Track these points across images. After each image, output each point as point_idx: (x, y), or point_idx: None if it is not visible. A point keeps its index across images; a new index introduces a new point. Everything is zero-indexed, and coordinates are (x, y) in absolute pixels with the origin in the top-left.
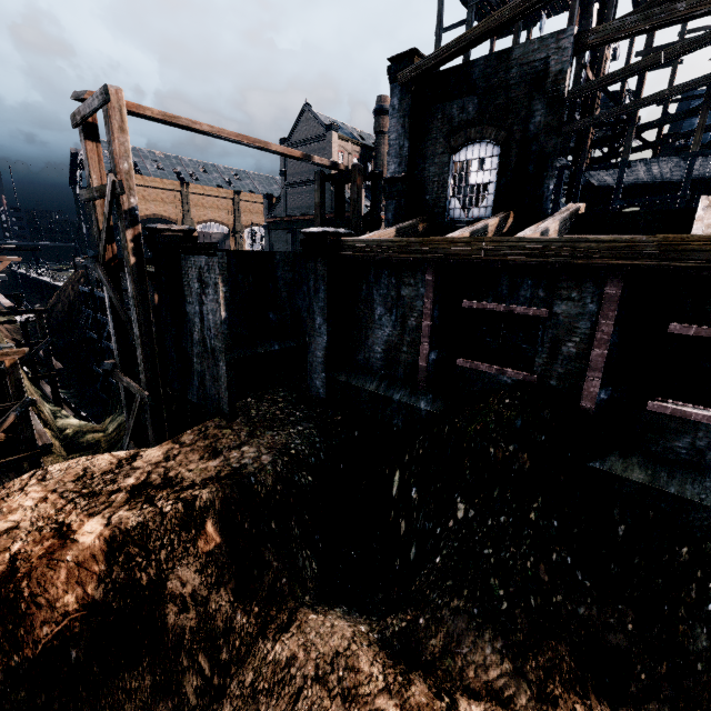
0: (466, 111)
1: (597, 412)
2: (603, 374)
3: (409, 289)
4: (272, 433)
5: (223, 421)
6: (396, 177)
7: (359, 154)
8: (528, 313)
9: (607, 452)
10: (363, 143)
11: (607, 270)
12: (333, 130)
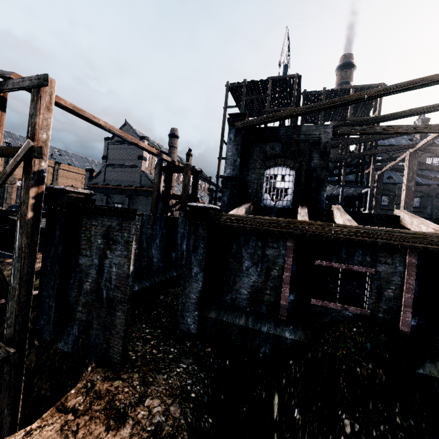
0: (274, 149)
1: (410, 334)
2: (412, 309)
3: (272, 250)
4: (164, 377)
5: (108, 370)
6: (231, 176)
7: None
8: (362, 271)
9: (423, 361)
10: (162, 150)
11: (409, 248)
12: (145, 139)
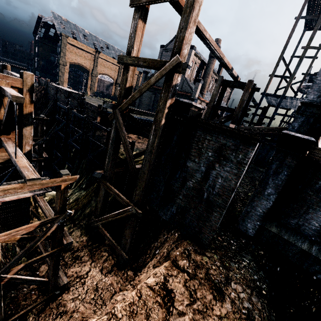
0: None
1: None
2: None
3: None
4: (236, 266)
5: (195, 245)
6: (314, 103)
7: (199, 65)
8: None
9: None
10: (202, 60)
11: None
12: (193, 49)
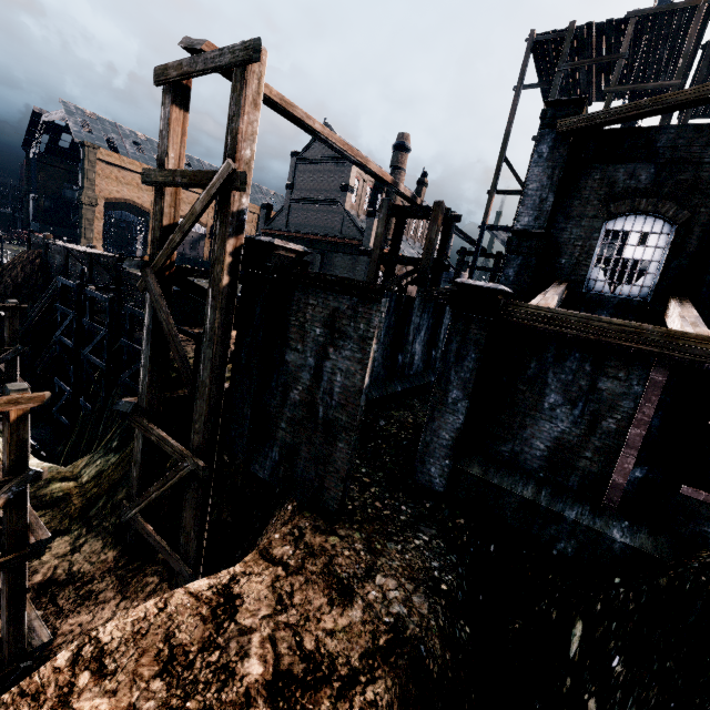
0: (635, 178)
1: None
2: None
3: (613, 383)
4: (397, 547)
5: (318, 518)
6: (530, 231)
7: (373, 184)
8: None
9: None
10: None
11: None
12: None
